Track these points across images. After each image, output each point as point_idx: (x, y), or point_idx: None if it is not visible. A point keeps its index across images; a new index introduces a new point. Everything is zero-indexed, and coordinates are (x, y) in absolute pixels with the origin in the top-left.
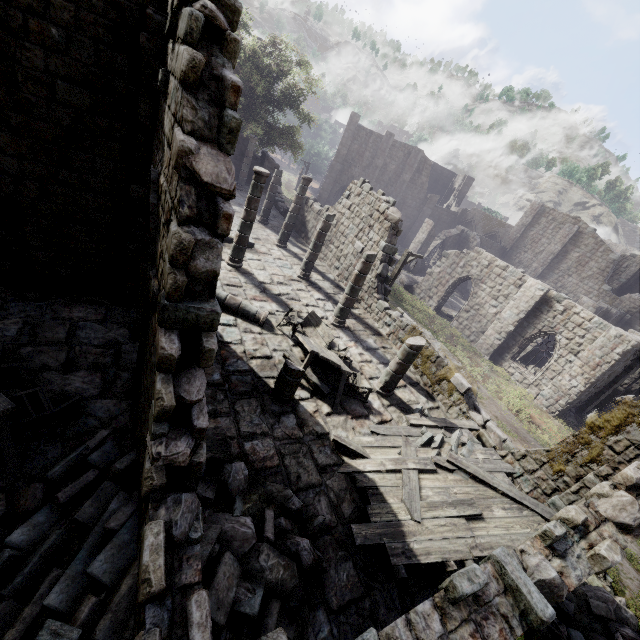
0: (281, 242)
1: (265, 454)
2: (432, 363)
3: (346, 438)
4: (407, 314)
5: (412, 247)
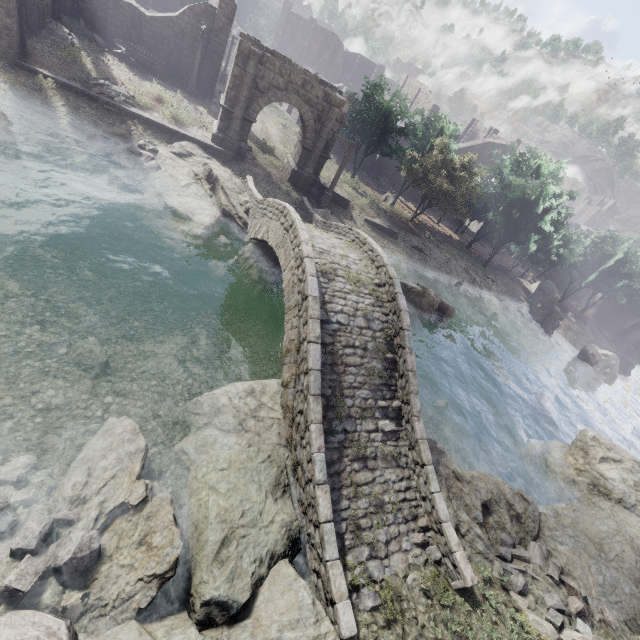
0: None
1: None
2: None
3: None
4: None
5: None
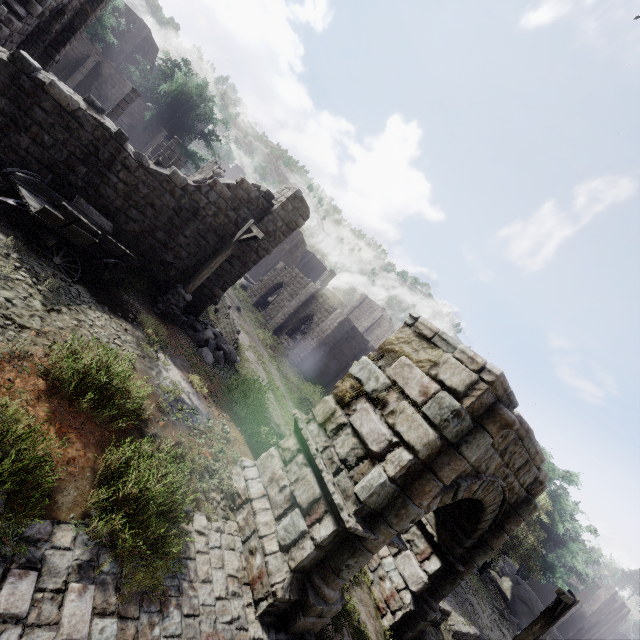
0: None
1: None
2: None
3: None
4: None
5: None
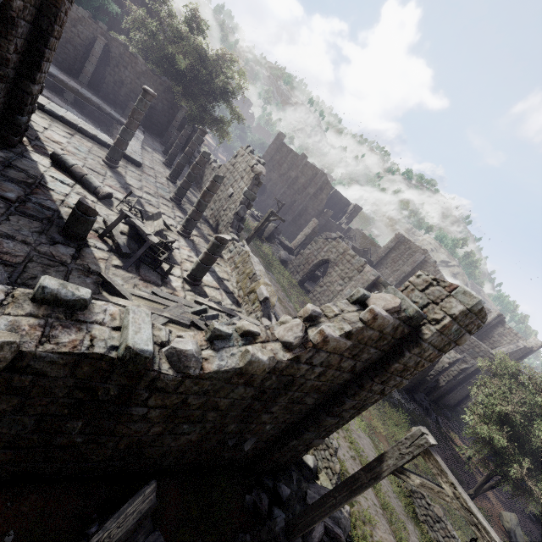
0: (171, 176)
1: (9, 251)
2: (249, 279)
3: (118, 282)
4: (271, 274)
5: (299, 238)
